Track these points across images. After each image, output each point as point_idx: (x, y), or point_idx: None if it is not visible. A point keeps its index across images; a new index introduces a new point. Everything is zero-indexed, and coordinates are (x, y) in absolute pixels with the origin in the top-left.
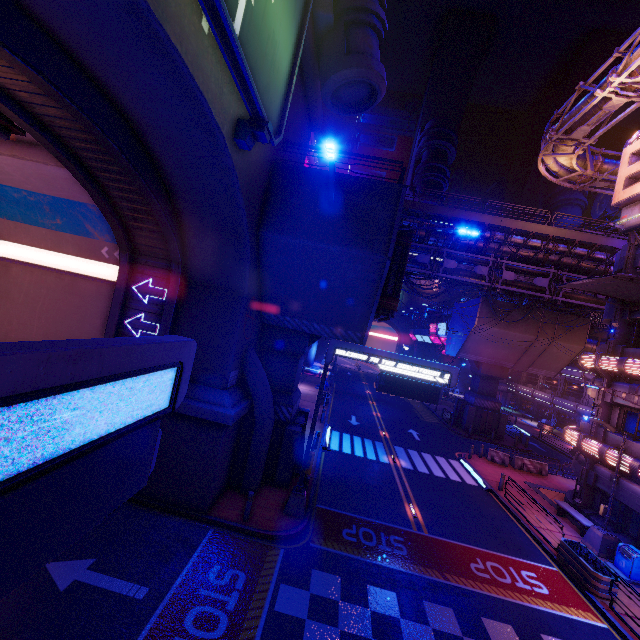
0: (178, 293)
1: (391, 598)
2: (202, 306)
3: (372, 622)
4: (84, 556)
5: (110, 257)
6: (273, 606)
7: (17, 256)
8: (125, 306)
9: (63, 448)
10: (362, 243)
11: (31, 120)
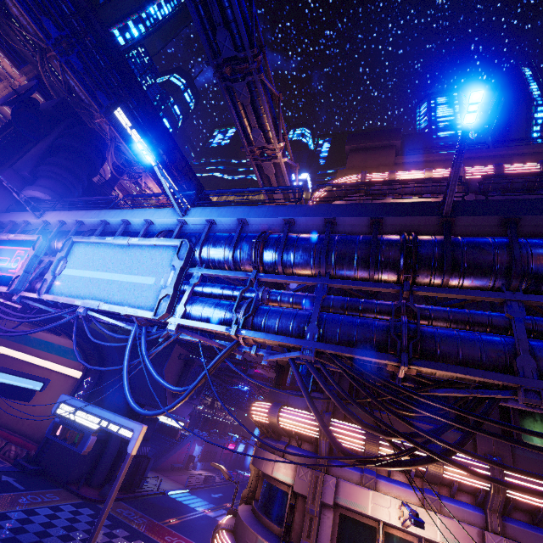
0: (96, 383)
1: (108, 522)
2: (102, 388)
3: (90, 521)
4: (14, 478)
5: (83, 369)
6: (59, 505)
7: (57, 369)
8: (79, 388)
9: (20, 385)
10: (157, 364)
11: (65, 332)
